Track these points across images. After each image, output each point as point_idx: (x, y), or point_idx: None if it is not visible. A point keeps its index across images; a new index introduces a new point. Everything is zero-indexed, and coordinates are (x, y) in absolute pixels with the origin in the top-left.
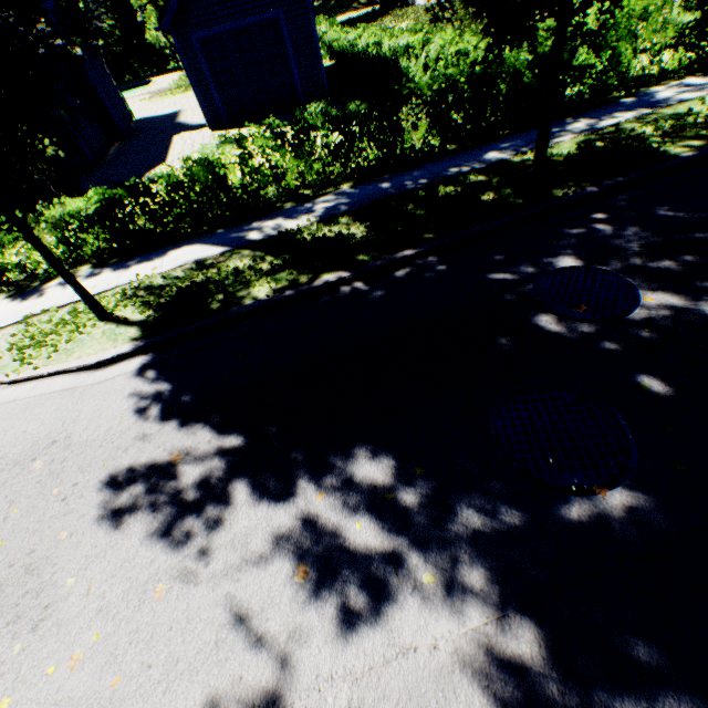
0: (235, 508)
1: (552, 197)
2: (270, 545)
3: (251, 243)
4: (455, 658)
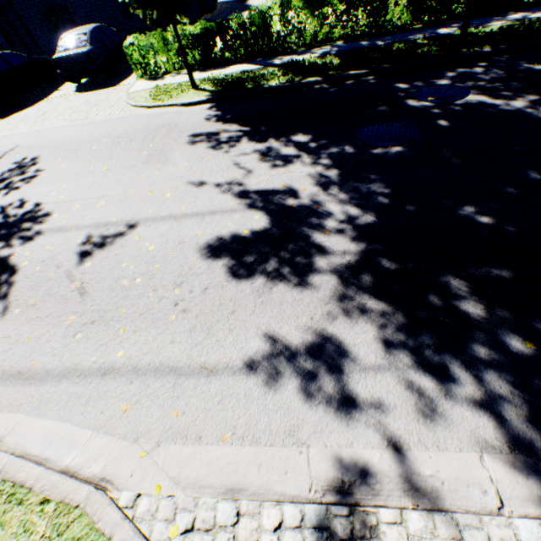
0: (241, 144)
1: (459, 53)
2: (252, 152)
3: (275, 65)
4: (307, 174)
